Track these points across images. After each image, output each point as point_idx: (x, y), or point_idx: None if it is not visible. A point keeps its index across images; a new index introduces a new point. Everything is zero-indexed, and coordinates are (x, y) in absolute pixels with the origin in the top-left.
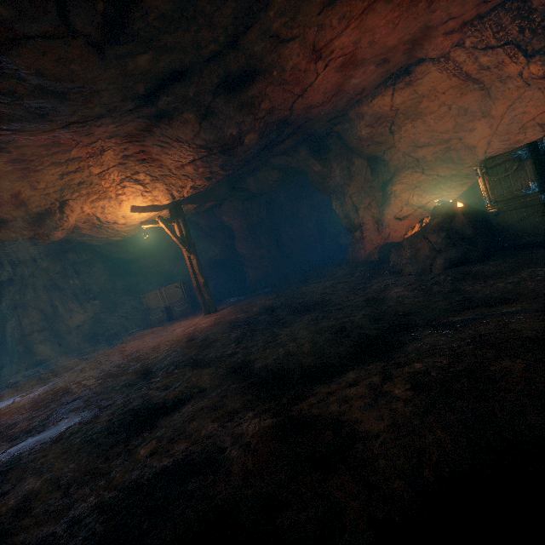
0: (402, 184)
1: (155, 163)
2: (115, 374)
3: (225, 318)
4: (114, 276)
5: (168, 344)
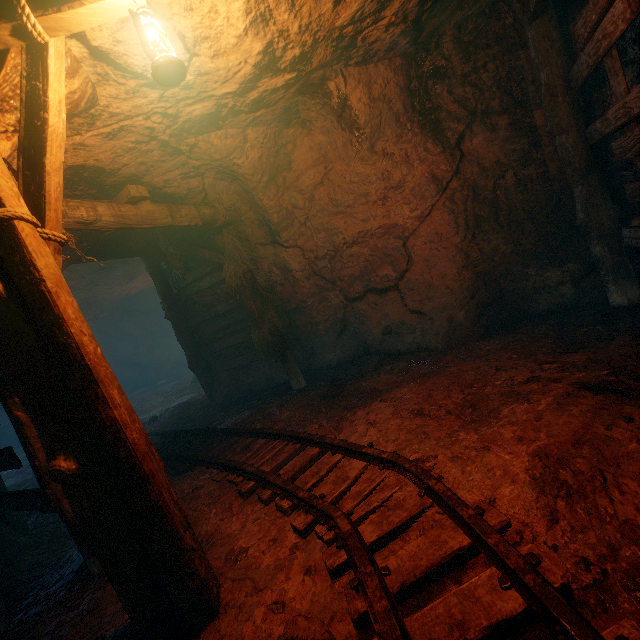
0: None
1: None
2: None
3: None
4: None
5: None
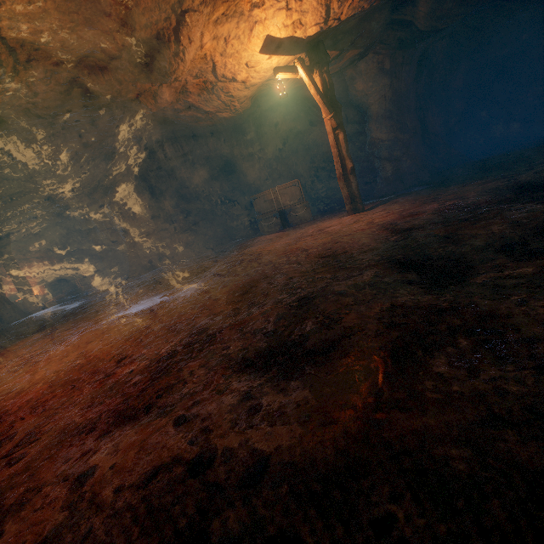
0: None
1: None
2: (313, 271)
3: (417, 209)
4: (209, 179)
5: (354, 238)
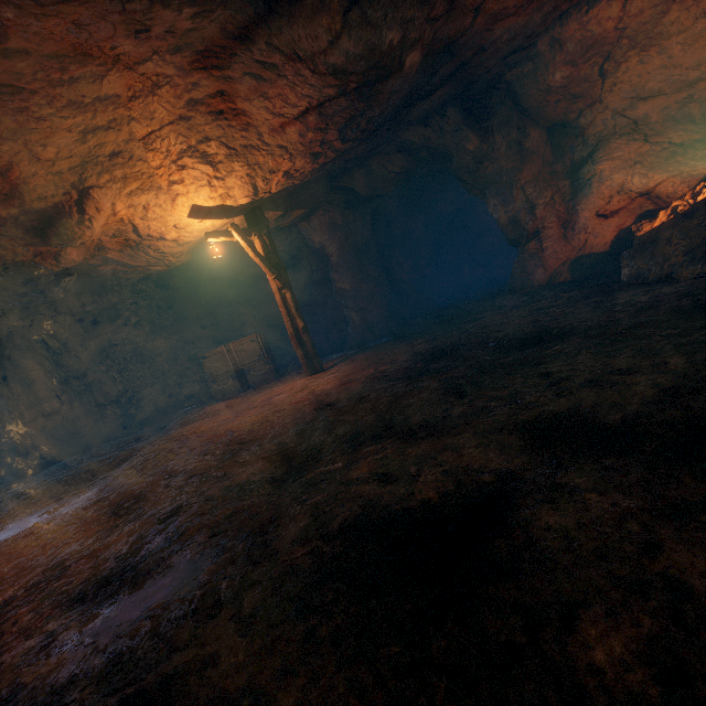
0: (613, 160)
1: (237, 122)
2: (217, 465)
3: (356, 375)
4: (150, 332)
5: (283, 415)
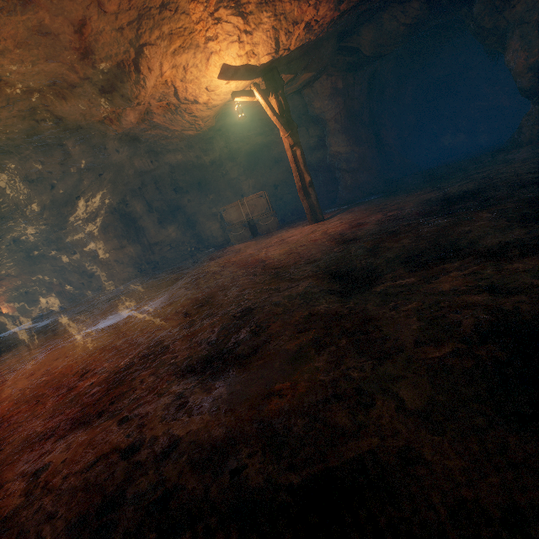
0: None
1: None
2: (264, 282)
3: (364, 220)
4: (181, 191)
5: (306, 249)
